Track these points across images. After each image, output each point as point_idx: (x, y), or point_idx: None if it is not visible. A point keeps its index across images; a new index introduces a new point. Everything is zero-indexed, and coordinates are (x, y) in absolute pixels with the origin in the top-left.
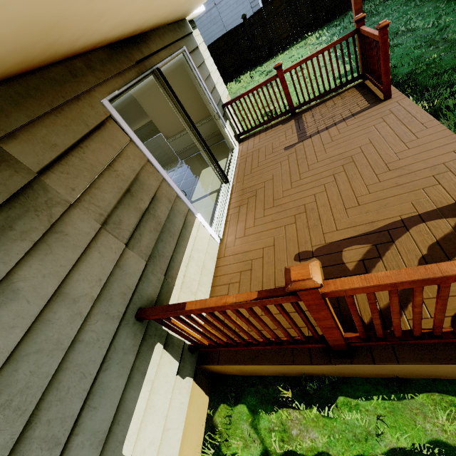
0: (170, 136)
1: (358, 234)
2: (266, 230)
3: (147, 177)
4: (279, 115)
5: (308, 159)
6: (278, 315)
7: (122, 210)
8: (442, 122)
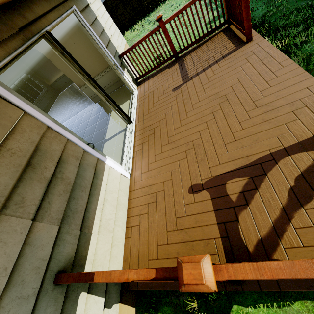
0: (82, 85)
1: (237, 168)
2: (165, 165)
3: (49, 143)
4: (166, 60)
5: (191, 99)
6: (180, 244)
7: (23, 187)
8: (293, 59)
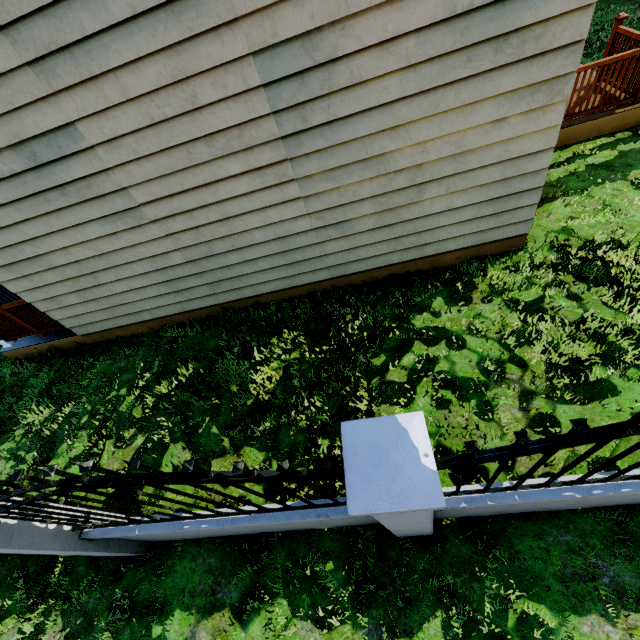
0: None
1: None
2: None
3: None
4: None
5: None
6: None
7: None
8: None
